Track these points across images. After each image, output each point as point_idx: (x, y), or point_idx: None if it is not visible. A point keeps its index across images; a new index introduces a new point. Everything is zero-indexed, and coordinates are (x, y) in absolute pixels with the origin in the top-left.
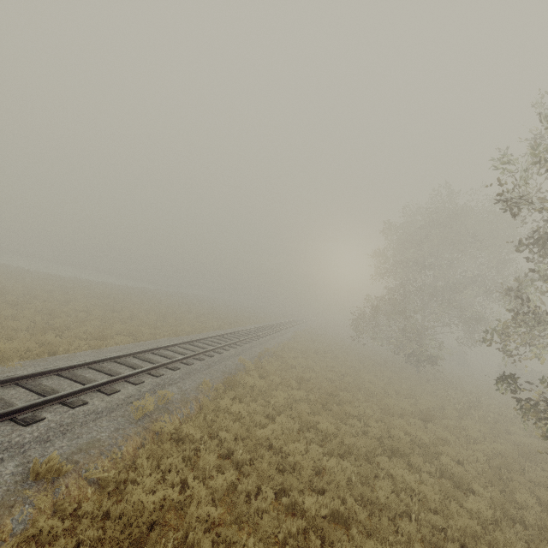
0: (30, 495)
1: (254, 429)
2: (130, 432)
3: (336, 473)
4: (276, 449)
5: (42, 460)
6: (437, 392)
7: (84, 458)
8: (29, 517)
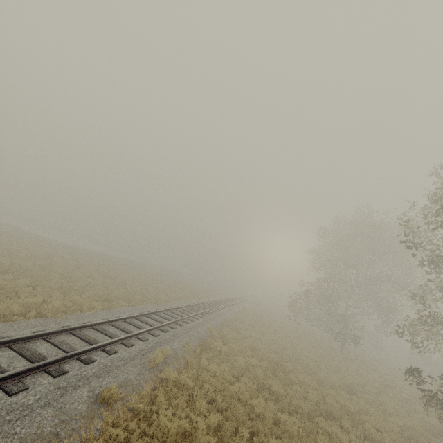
0: (101, 412)
1: (226, 385)
2: (147, 377)
3: (289, 425)
4: (243, 403)
5: (101, 389)
6: (359, 371)
7: (124, 392)
8: (101, 427)
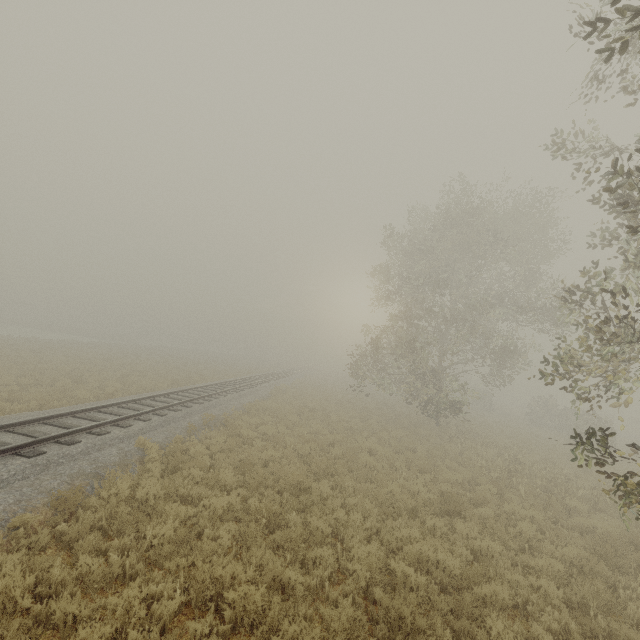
0: None
1: None
2: None
3: None
4: None
5: None
6: (464, 454)
7: None
8: None
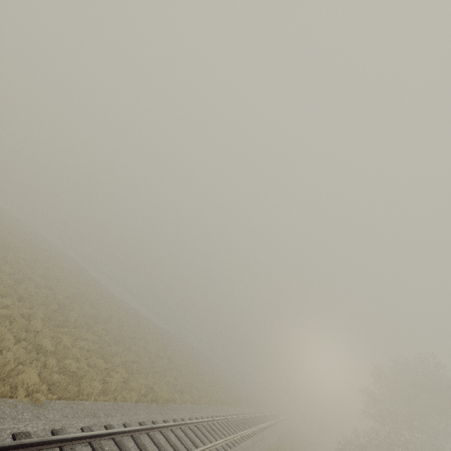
0: None
1: None
2: None
3: None
4: None
5: None
6: None
7: None
8: None
